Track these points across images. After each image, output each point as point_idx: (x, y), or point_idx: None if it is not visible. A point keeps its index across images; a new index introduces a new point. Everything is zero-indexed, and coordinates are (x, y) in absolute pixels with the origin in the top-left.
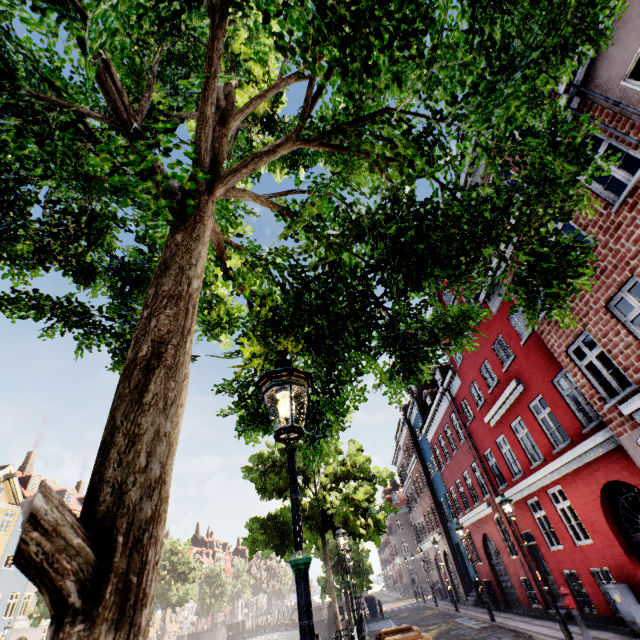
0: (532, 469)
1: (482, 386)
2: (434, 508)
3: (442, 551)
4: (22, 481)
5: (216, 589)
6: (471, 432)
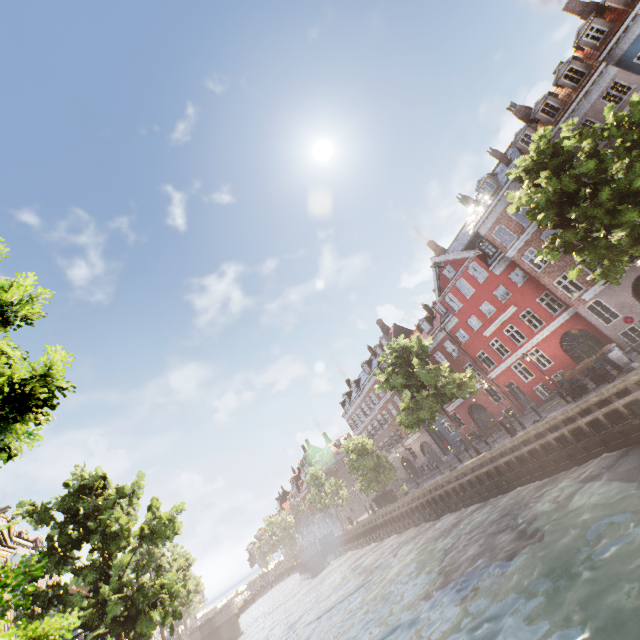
0: (518, 347)
1: (480, 317)
2: None
3: (419, 444)
4: None
5: None
6: (465, 347)
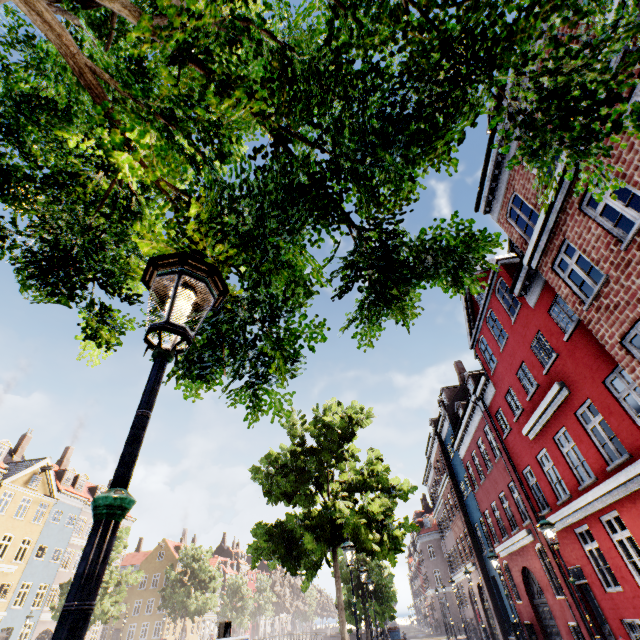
0: (581, 490)
1: (519, 393)
2: (467, 534)
3: (476, 584)
4: (58, 474)
5: (237, 602)
6: (507, 447)
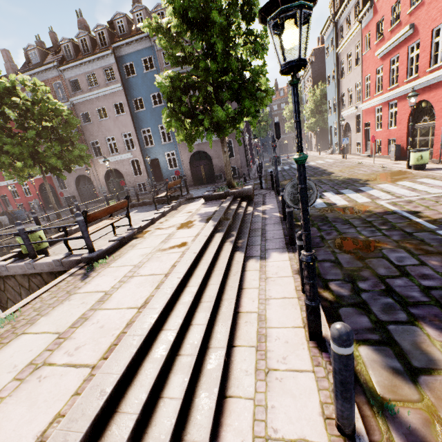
0: None
1: None
2: None
3: None
4: None
5: None
6: None
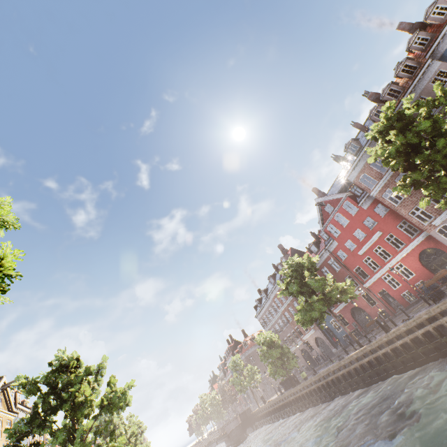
0: (386, 262)
1: (355, 240)
2: None
3: (314, 339)
4: None
5: None
6: (344, 264)
